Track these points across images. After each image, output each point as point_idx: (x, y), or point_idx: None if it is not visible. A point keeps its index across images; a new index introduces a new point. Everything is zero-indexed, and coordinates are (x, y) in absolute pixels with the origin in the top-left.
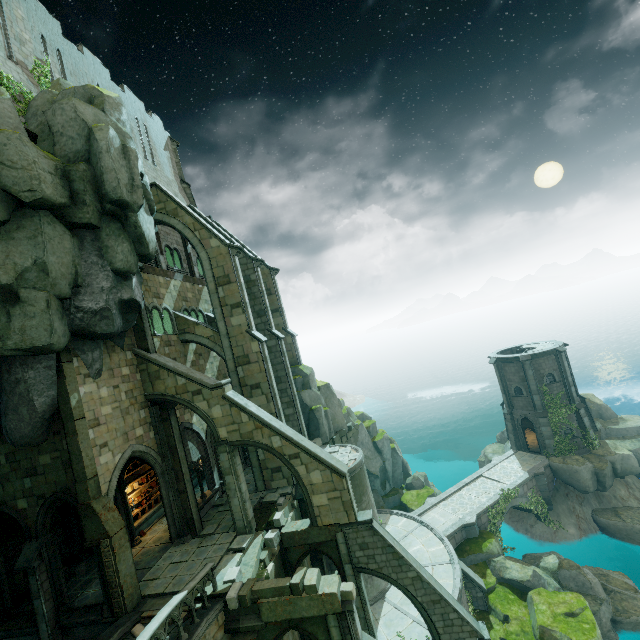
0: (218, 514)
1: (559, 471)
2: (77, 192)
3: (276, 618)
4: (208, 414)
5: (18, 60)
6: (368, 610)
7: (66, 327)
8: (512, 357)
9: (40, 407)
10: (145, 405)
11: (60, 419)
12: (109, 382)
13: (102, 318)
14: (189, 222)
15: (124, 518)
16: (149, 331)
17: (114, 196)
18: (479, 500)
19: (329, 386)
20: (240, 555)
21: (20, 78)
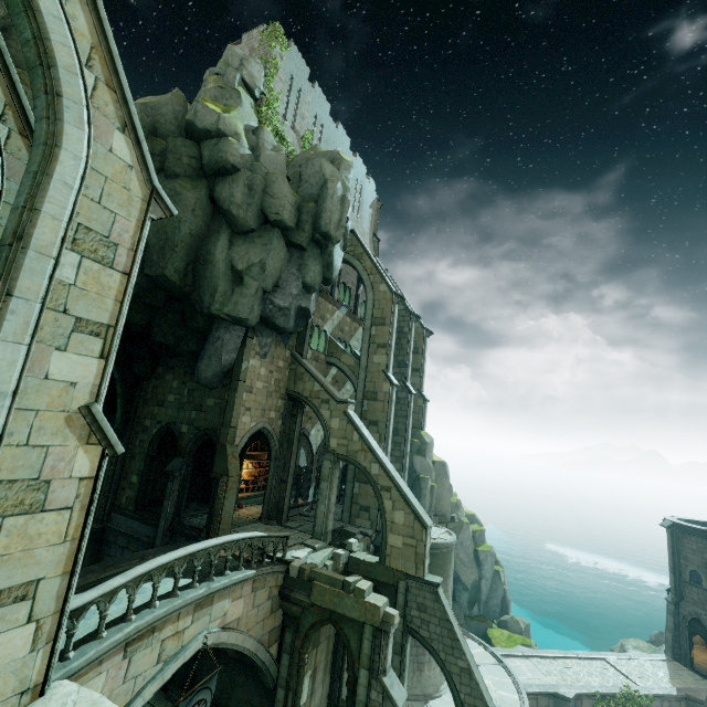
0: (302, 520)
1: None
2: (302, 221)
3: (322, 603)
4: (327, 422)
5: (296, 129)
6: (404, 677)
7: (260, 312)
8: (697, 528)
9: (223, 361)
10: (284, 397)
11: (230, 376)
12: (268, 366)
13: (283, 315)
14: (368, 266)
15: None
16: (308, 341)
17: (324, 229)
18: (588, 681)
19: (445, 465)
20: (310, 549)
21: (293, 141)
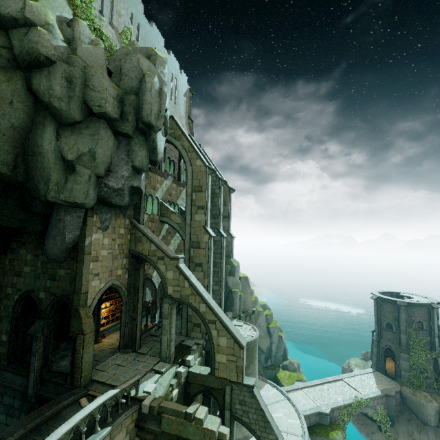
0: (152, 341)
1: (407, 399)
2: (125, 112)
3: (170, 431)
4: (164, 274)
5: (114, 26)
6: None
7: (96, 195)
8: (391, 299)
9: (68, 240)
10: (127, 256)
11: (77, 250)
12: (111, 235)
13: (118, 194)
14: (186, 145)
15: (95, 323)
16: (143, 209)
17: (146, 119)
18: (336, 398)
19: (247, 278)
20: (158, 376)
21: (112, 37)
